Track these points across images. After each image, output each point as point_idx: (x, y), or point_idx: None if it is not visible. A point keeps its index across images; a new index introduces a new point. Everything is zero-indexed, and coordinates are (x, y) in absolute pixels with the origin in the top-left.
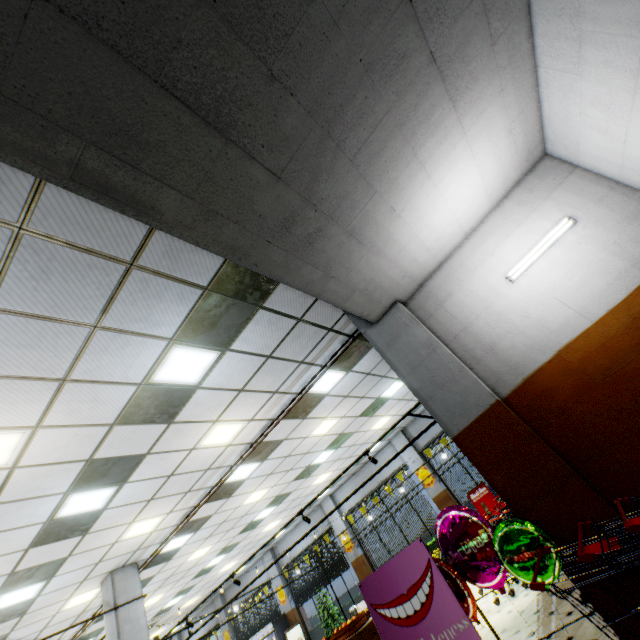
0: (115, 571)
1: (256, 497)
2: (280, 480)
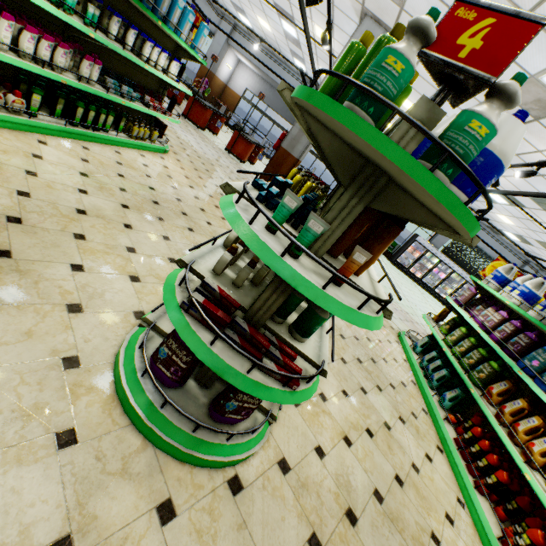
0: None
1: None
2: None
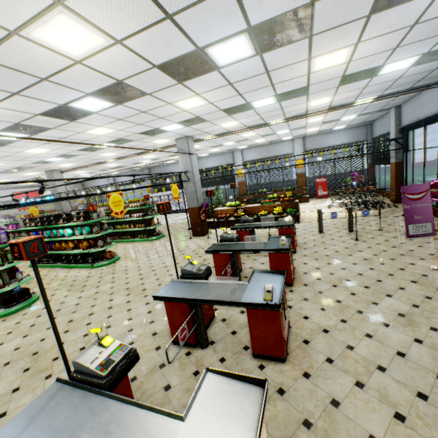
0: (188, 137)
1: (247, 135)
2: (262, 133)
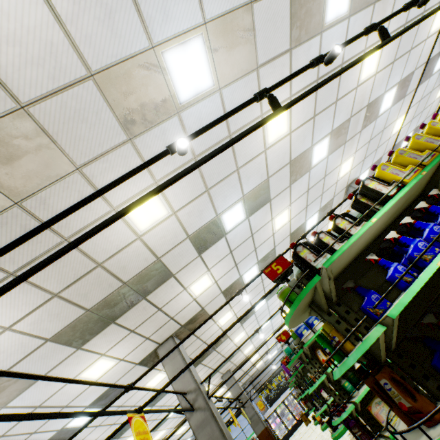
0: None
1: None
2: None
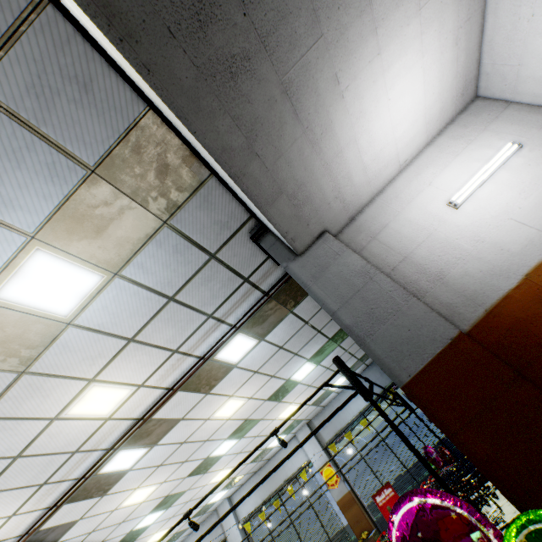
0: None
1: (140, 497)
2: (172, 475)
